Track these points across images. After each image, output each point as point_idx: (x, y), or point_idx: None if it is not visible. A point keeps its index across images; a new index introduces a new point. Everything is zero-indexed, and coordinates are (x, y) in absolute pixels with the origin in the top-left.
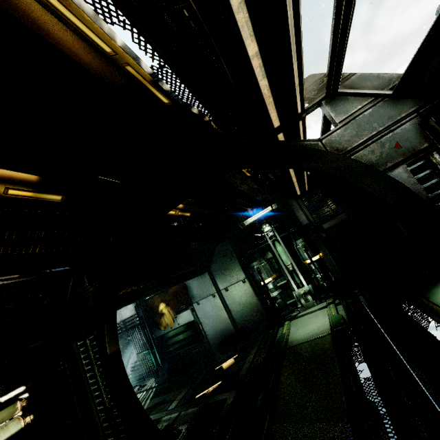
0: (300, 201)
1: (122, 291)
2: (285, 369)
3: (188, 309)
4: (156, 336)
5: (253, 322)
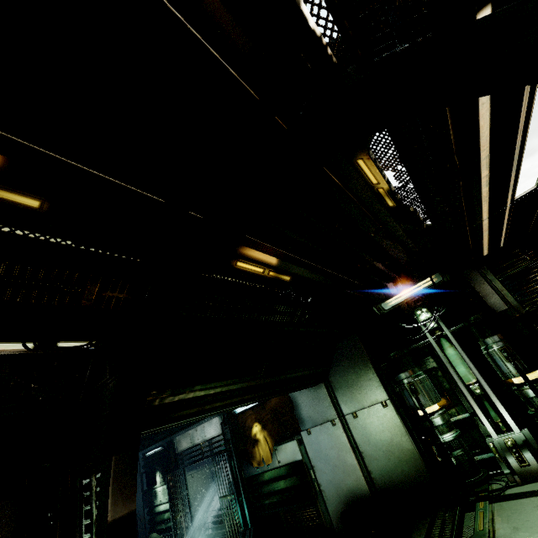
0: (484, 271)
1: (177, 395)
2: None
3: (294, 440)
4: (246, 475)
5: (405, 485)
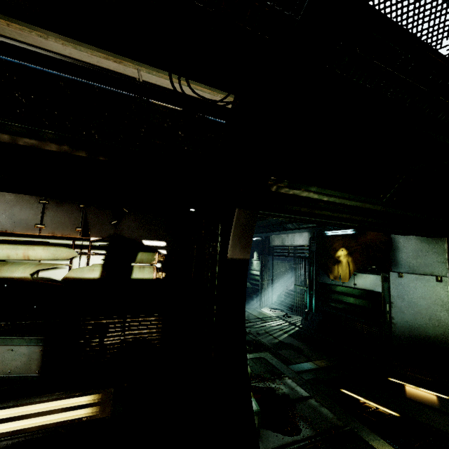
0: None
1: (292, 189)
2: None
3: (378, 275)
4: (320, 280)
5: None
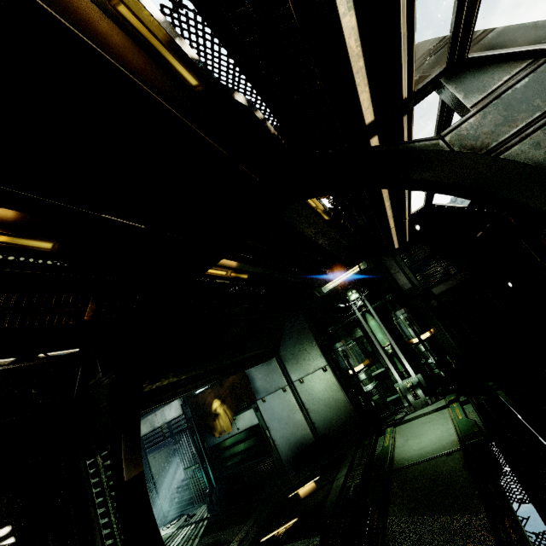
0: (397, 258)
1: (155, 384)
2: (394, 506)
3: (251, 408)
4: (209, 445)
5: (340, 428)
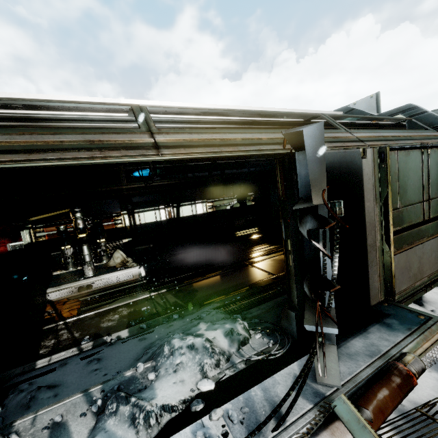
0: None
1: None
2: None
3: None
4: None
5: None
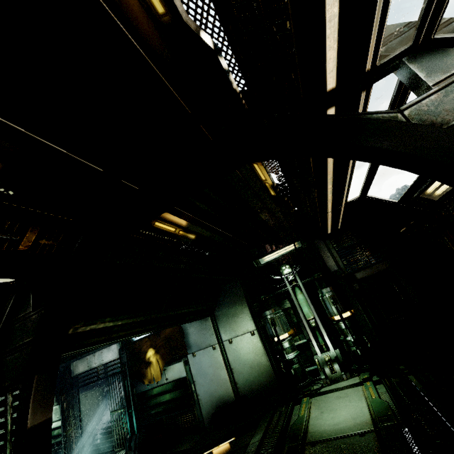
0: (328, 243)
1: (89, 325)
2: None
3: (181, 361)
4: (137, 391)
5: (259, 391)
